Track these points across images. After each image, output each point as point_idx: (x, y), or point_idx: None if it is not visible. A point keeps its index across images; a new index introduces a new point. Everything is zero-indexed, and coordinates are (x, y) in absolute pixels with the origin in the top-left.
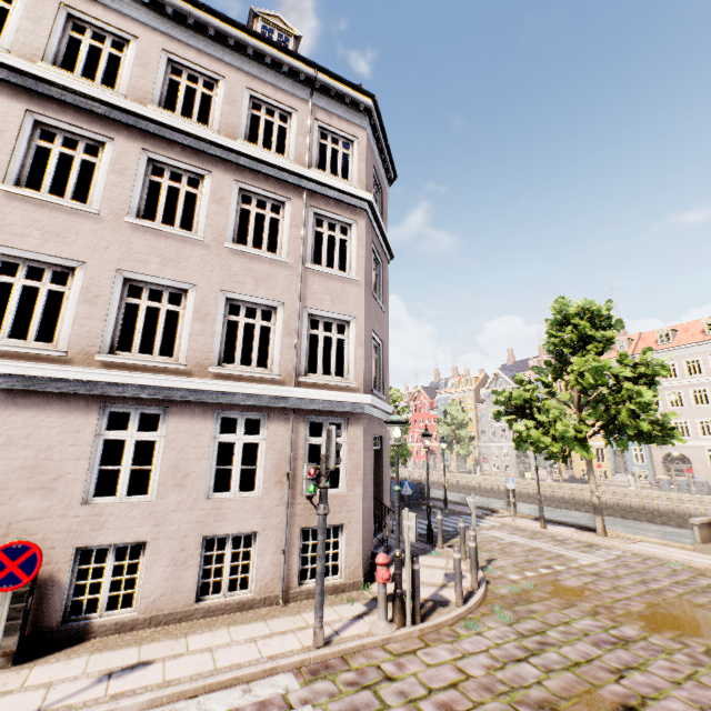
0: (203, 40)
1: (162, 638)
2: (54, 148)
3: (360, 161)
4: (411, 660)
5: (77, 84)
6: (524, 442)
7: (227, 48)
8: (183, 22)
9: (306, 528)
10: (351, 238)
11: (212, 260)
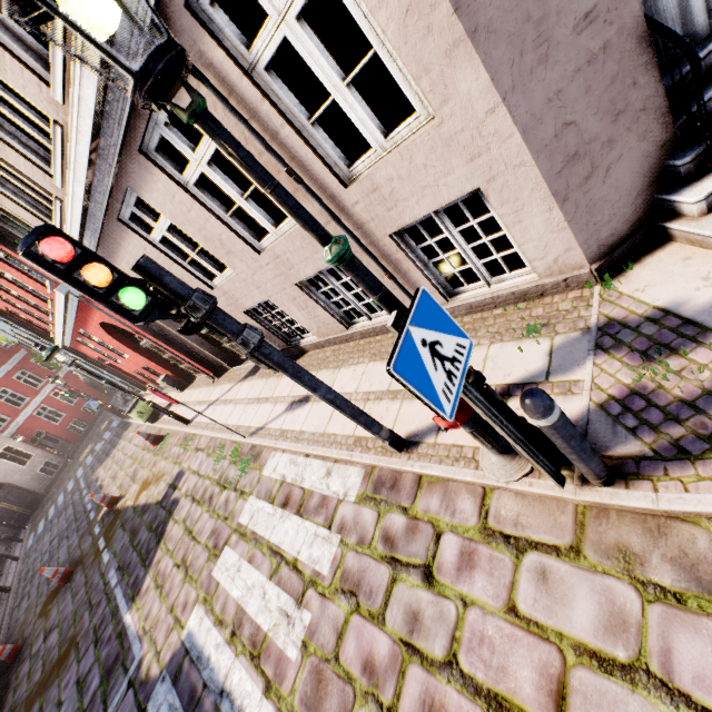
0: None
1: (331, 364)
2: None
3: None
4: (494, 566)
5: None
6: None
7: None
8: None
9: (405, 226)
10: None
11: None
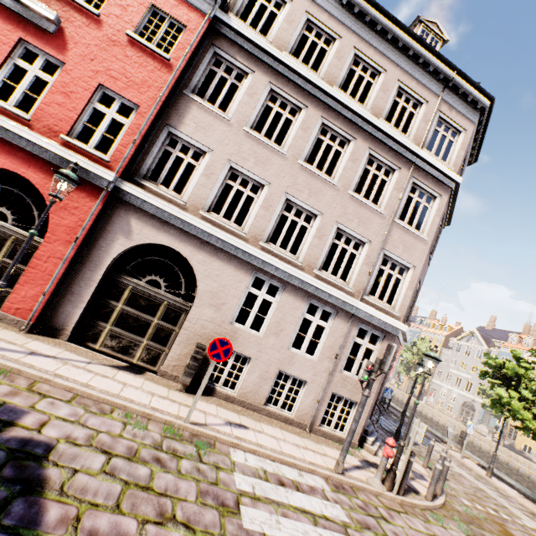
0: (381, 42)
1: (248, 416)
2: (275, 107)
3: (461, 149)
4: (397, 516)
5: (301, 69)
6: (502, 406)
7: (395, 48)
8: (373, 27)
9: (334, 393)
10: (432, 207)
11: (337, 200)
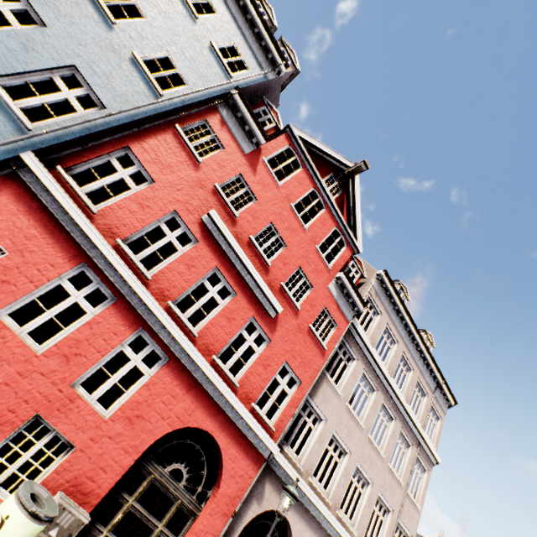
0: (414, 350)
1: None
2: (361, 386)
3: (439, 432)
4: None
5: (382, 366)
6: None
7: (419, 355)
8: (411, 339)
9: None
10: (423, 478)
11: (382, 470)
